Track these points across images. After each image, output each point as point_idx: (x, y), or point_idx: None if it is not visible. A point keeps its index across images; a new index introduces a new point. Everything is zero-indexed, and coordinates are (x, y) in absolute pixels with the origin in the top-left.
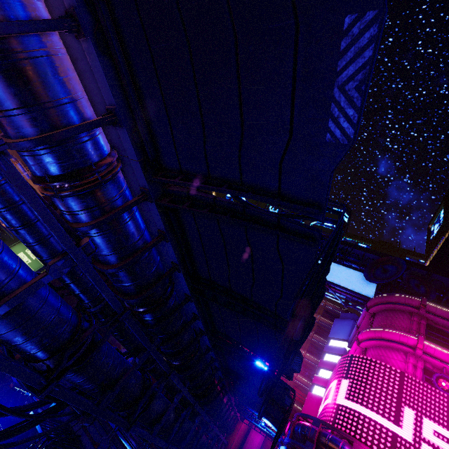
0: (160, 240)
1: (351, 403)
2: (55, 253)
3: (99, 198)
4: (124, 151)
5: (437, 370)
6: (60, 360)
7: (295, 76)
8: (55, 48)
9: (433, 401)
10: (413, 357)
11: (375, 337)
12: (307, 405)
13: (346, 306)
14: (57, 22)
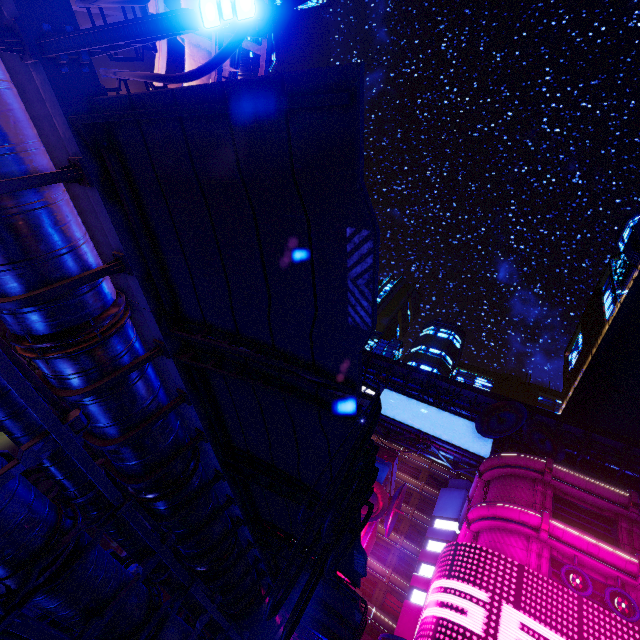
0: (179, 403)
1: (455, 614)
2: (31, 428)
3: (97, 358)
4: (135, 297)
5: (567, 560)
6: (27, 577)
7: (313, 261)
8: (52, 197)
9: (561, 606)
10: (537, 543)
11: (489, 516)
12: (403, 620)
13: (454, 470)
14: (57, 174)
